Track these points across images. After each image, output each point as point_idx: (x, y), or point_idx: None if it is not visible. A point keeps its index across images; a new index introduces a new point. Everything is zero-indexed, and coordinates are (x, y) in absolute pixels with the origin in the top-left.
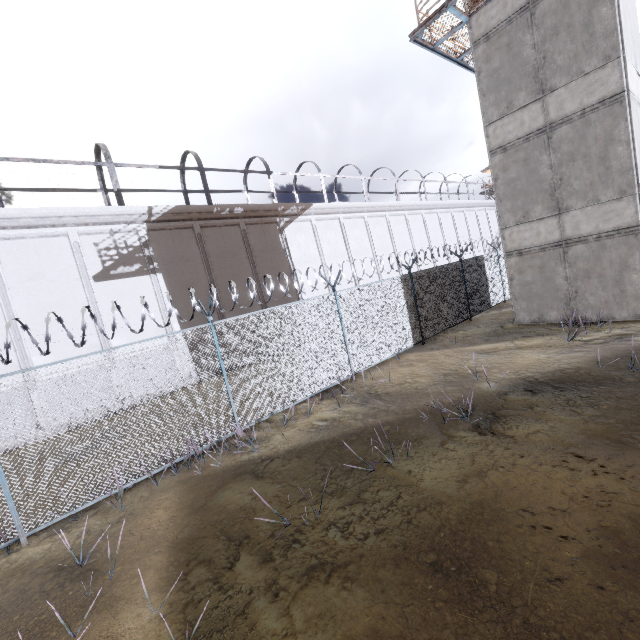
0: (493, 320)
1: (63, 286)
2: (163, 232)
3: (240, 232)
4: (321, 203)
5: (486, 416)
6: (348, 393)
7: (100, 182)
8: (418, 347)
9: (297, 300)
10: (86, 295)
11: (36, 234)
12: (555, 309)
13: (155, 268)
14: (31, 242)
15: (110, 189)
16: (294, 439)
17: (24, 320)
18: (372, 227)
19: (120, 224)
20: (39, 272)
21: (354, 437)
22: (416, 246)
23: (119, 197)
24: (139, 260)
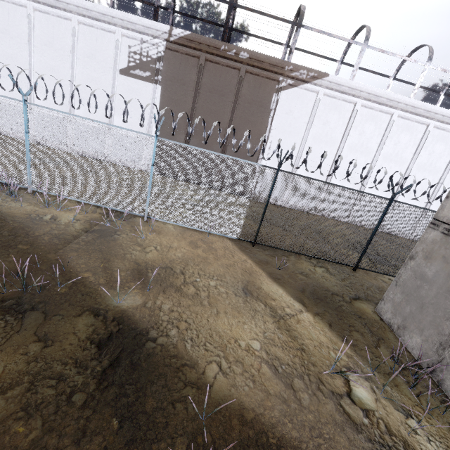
0: (377, 289)
1: (102, 69)
2: (176, 54)
3: (238, 77)
4: (341, 78)
5: (29, 304)
6: (117, 222)
7: (172, 3)
8: (256, 246)
9: (256, 159)
10: (112, 81)
11: (99, 26)
12: (423, 336)
13: (158, 80)
14: (96, 31)
15: (177, 11)
16: (16, 211)
17: (78, 81)
18: (396, 130)
19: (149, 36)
20: (94, 54)
21: (8, 234)
22: (449, 178)
23: (156, 13)
24: (151, 70)
